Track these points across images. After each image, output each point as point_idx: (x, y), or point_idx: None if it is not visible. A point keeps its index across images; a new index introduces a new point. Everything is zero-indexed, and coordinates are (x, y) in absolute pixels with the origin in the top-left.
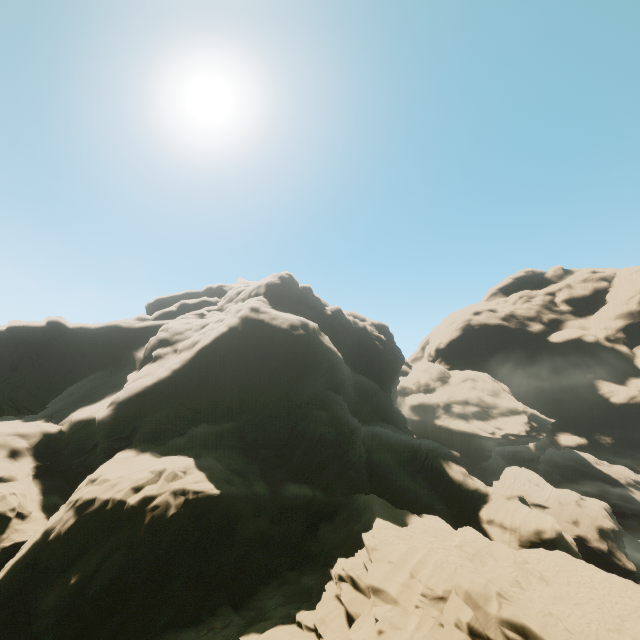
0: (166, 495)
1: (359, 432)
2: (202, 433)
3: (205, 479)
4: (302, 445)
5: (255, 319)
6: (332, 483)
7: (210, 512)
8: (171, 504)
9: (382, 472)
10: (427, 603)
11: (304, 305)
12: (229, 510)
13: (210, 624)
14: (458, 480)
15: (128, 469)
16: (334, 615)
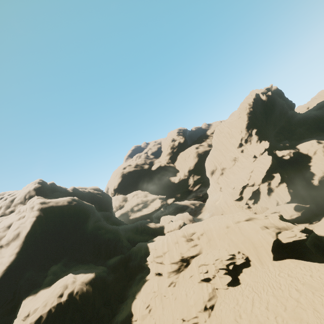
0: (77, 286)
1: (119, 229)
2: (57, 268)
3: (84, 274)
4: (102, 246)
5: (48, 207)
6: (122, 250)
7: (96, 281)
8: (82, 287)
9: (132, 239)
10: (174, 244)
11: (58, 192)
12: (100, 277)
13: (121, 309)
14: (154, 227)
15: (41, 299)
16: (157, 265)
